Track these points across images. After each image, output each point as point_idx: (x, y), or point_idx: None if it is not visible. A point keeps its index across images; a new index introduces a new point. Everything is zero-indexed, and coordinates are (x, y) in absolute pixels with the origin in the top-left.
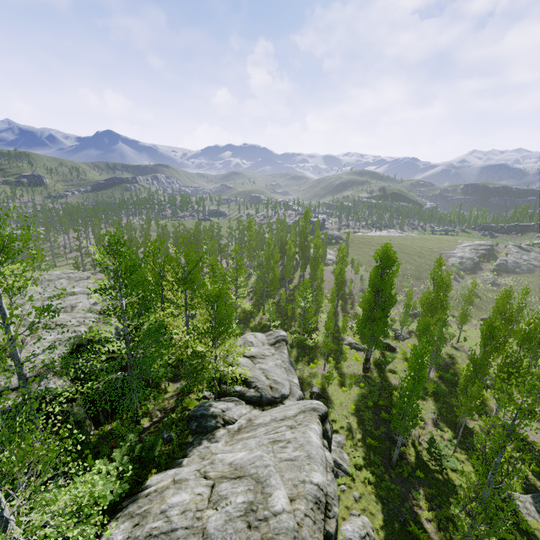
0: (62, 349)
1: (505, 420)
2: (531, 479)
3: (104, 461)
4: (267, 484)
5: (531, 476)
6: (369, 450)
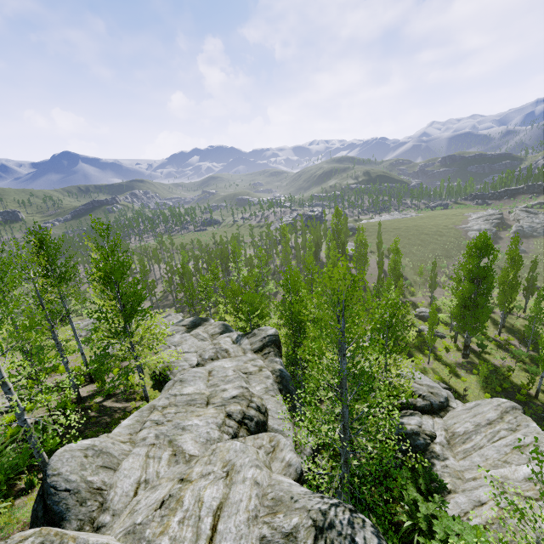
0: (281, 399)
1: None
2: None
3: (425, 505)
4: None
5: None
6: None
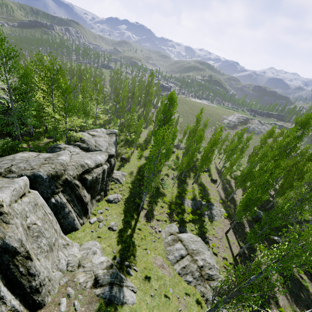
0: None
1: (203, 182)
2: (197, 198)
3: None
4: (61, 155)
5: (198, 197)
6: (136, 180)
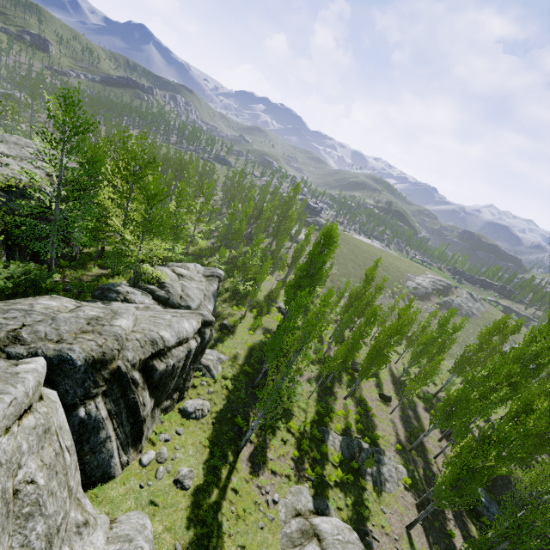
0: None
1: (365, 397)
2: (352, 431)
3: None
4: (120, 315)
5: (354, 429)
6: (242, 373)
